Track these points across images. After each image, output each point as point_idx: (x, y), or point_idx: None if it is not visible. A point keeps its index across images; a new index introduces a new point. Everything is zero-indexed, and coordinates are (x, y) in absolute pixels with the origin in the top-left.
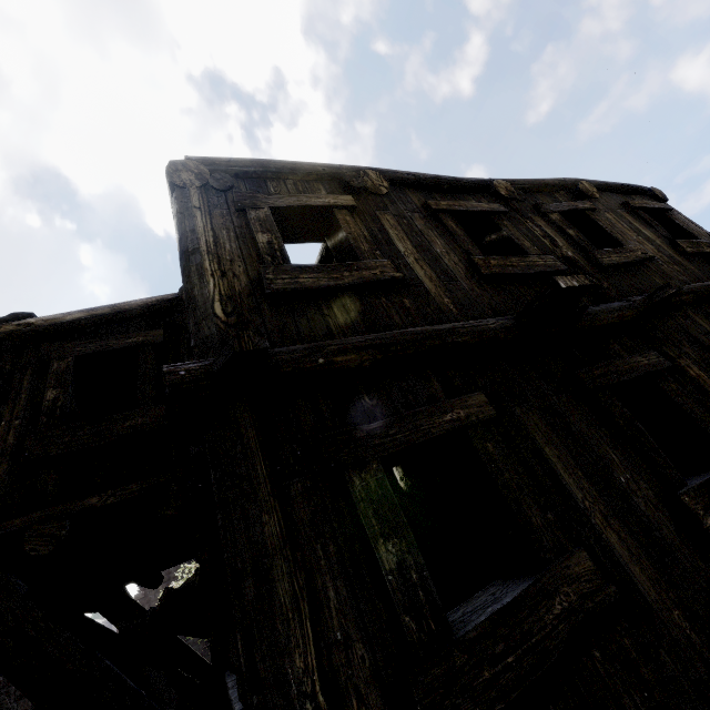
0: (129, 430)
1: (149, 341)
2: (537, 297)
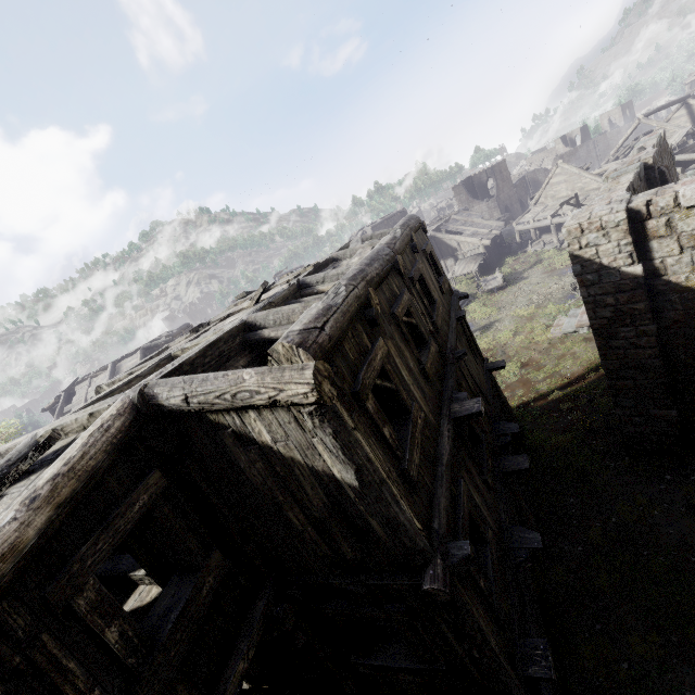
0: (211, 596)
1: (156, 494)
2: (469, 415)
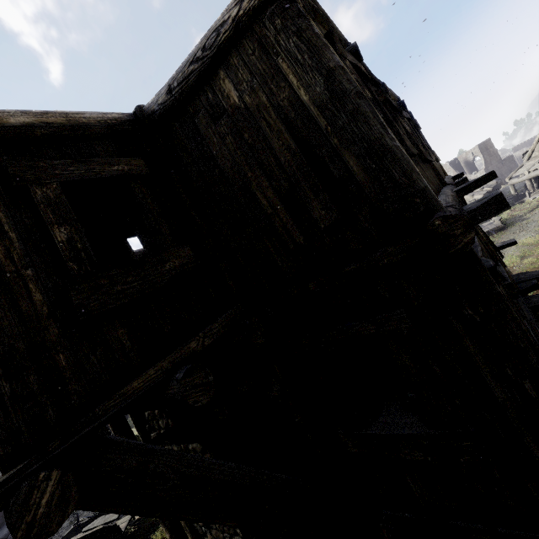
0: (173, 273)
1: (136, 171)
2: (478, 181)
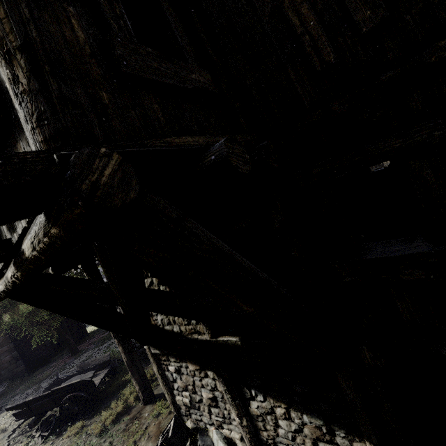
0: (199, 84)
1: None
2: None
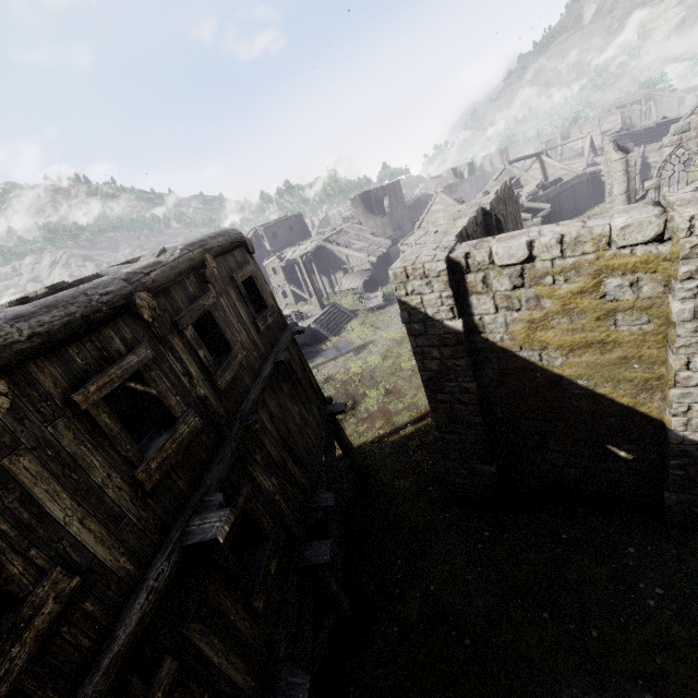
0: None
1: None
2: (202, 542)
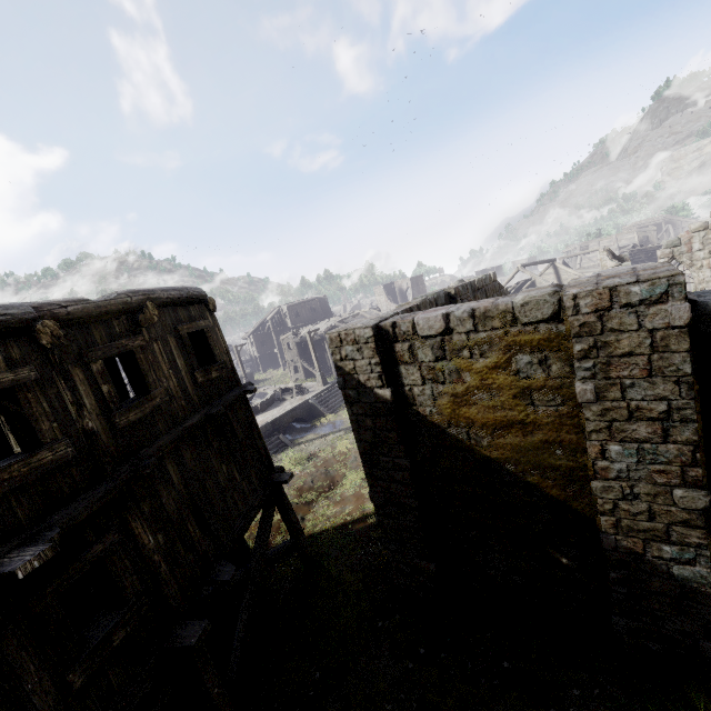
0: None
1: None
2: (0, 575)
